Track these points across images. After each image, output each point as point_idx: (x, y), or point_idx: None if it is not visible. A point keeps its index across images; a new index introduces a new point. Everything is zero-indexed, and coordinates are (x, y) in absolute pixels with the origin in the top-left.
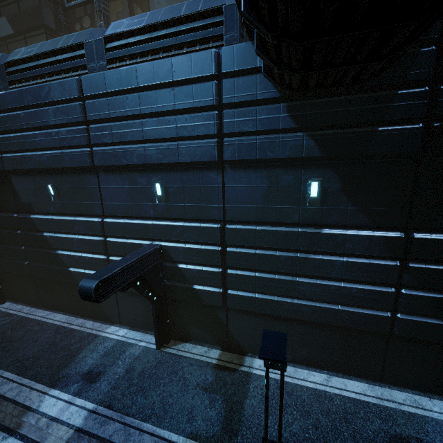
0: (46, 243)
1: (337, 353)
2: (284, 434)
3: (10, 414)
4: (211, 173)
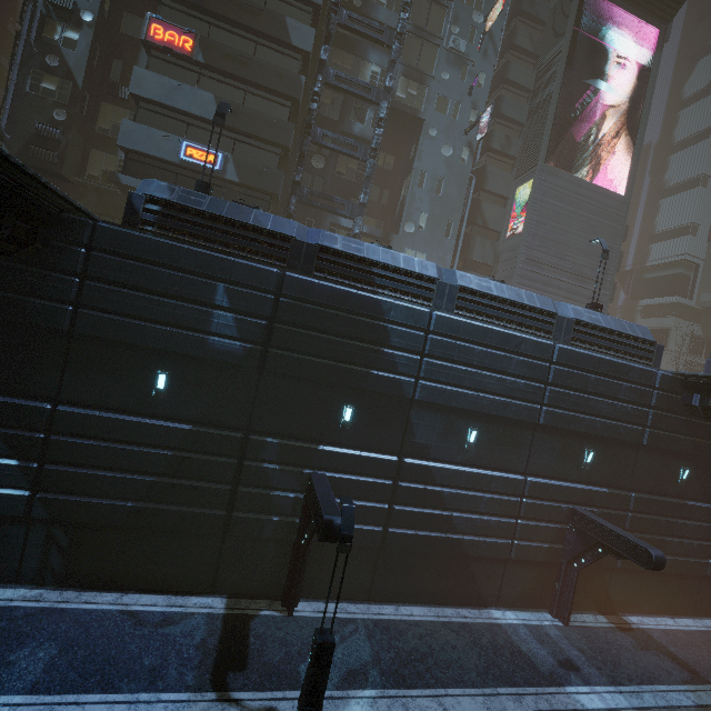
0: (437, 502)
1: (675, 597)
2: (709, 663)
3: None
4: (629, 450)
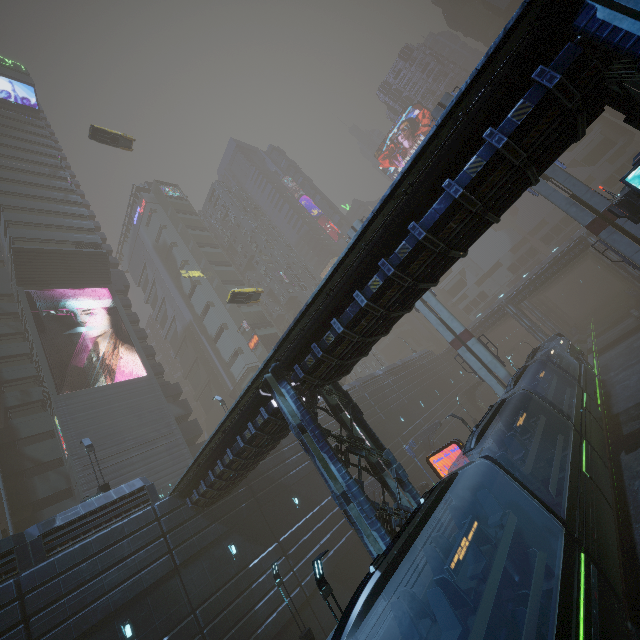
0: None
1: None
2: None
3: None
4: (171, 580)
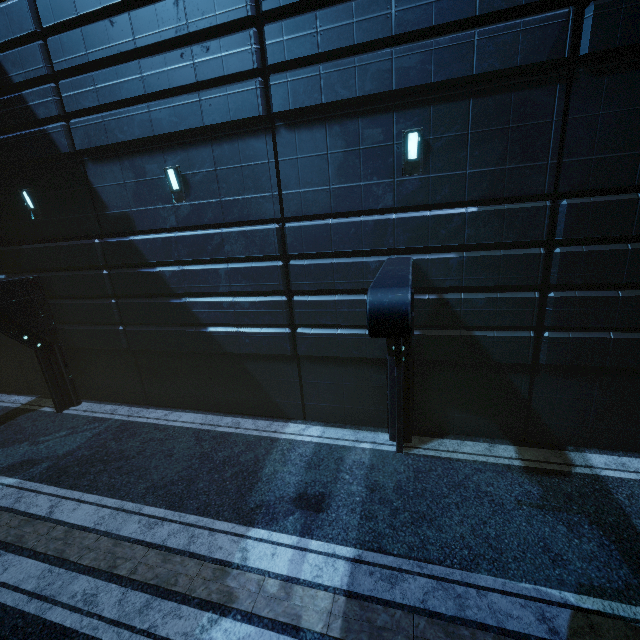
0: (161, 287)
1: None
2: None
3: (197, 577)
4: (540, 93)
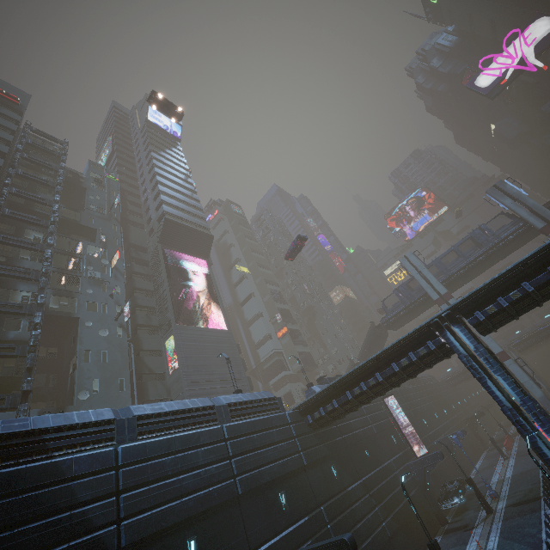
0: None
1: None
2: None
3: None
4: (302, 475)
